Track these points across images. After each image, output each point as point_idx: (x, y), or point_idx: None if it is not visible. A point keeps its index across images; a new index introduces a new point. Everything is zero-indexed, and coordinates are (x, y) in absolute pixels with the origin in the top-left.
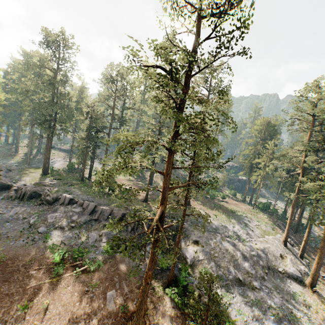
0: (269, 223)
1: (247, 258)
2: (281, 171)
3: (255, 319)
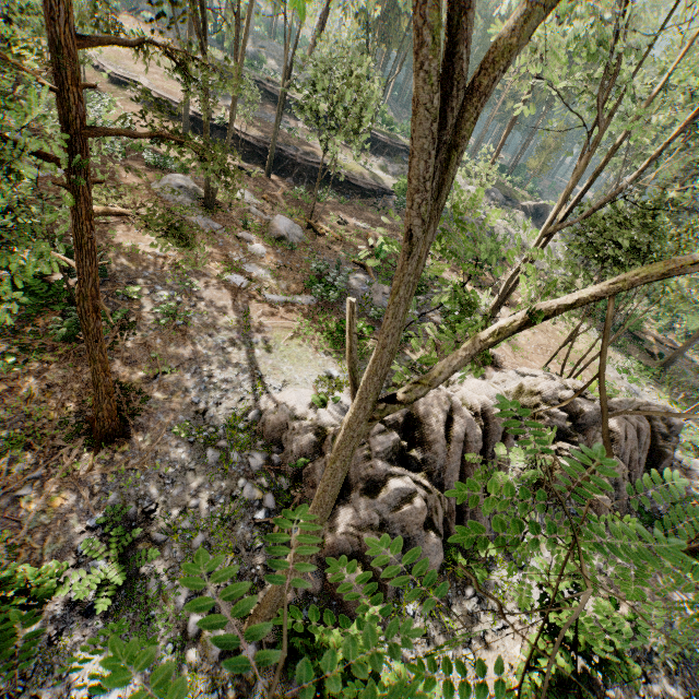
0: None
1: None
2: None
3: None
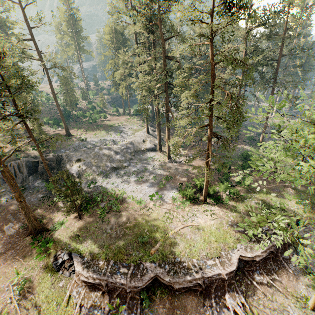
0: (140, 123)
1: (119, 152)
2: (131, 78)
3: (123, 181)
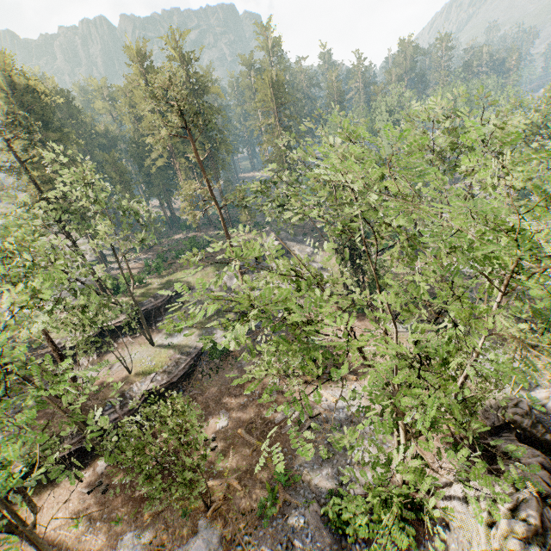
0: None
1: None
2: None
3: None
